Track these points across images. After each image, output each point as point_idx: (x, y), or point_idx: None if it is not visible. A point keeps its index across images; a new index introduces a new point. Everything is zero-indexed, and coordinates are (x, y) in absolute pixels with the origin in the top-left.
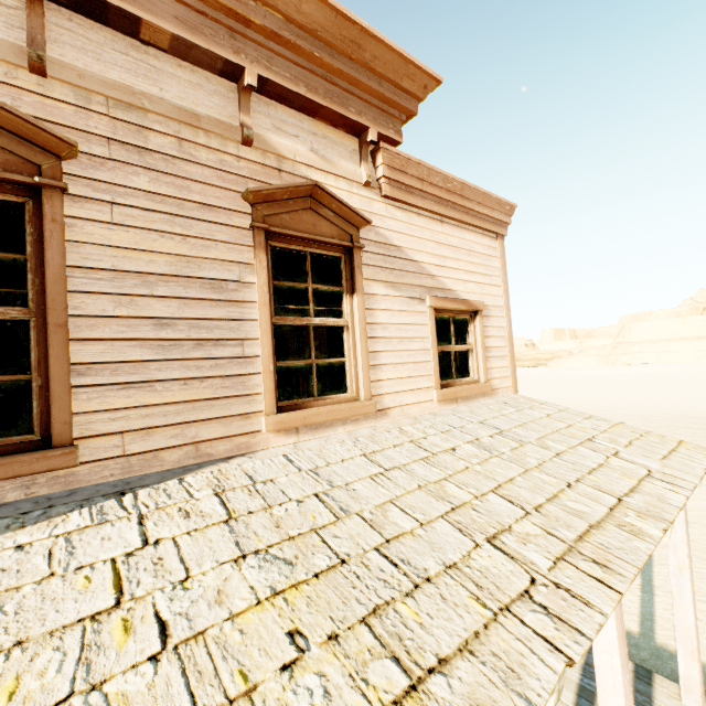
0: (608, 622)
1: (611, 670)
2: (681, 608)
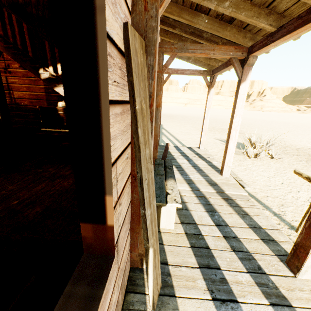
0: (247, 82)
1: (243, 100)
2: (206, 121)
